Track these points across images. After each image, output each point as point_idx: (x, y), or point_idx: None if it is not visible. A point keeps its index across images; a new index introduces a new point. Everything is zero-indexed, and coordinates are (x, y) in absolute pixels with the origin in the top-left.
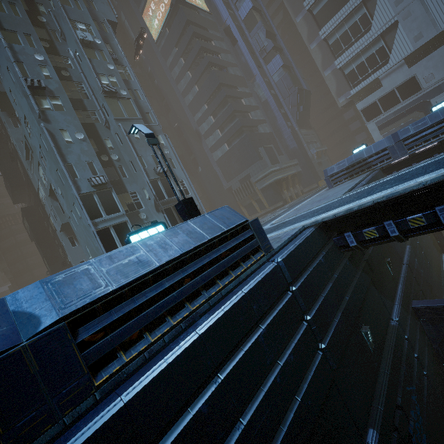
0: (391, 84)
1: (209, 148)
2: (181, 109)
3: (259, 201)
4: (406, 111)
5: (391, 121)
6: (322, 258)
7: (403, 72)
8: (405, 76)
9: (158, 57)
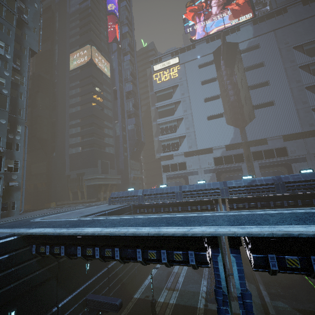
0: (177, 160)
1: (70, 144)
2: (64, 113)
3: (83, 192)
4: (179, 176)
5: (172, 177)
6: (5, 257)
7: (182, 158)
8: (182, 160)
9: (66, 78)
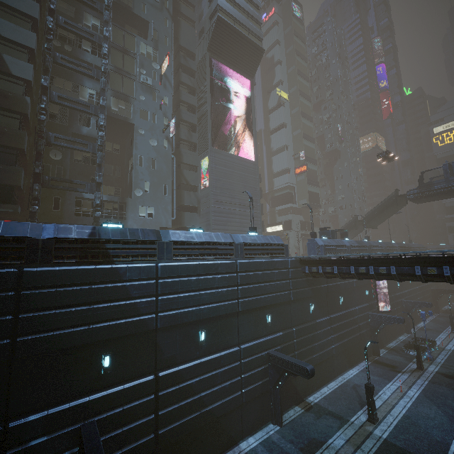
0: None
1: None
2: None
3: None
4: None
5: None
6: None
7: None
8: None
9: None
